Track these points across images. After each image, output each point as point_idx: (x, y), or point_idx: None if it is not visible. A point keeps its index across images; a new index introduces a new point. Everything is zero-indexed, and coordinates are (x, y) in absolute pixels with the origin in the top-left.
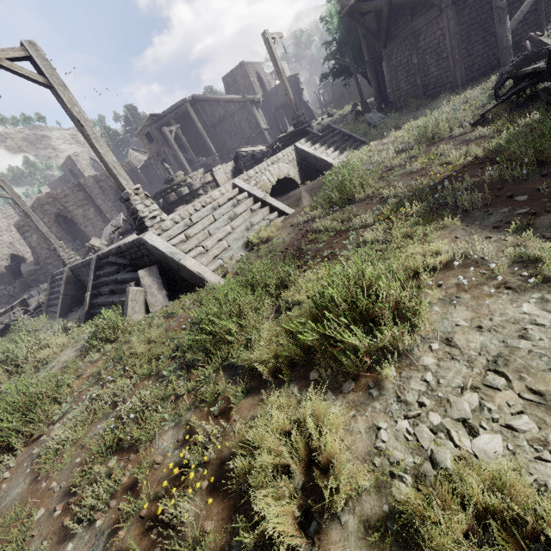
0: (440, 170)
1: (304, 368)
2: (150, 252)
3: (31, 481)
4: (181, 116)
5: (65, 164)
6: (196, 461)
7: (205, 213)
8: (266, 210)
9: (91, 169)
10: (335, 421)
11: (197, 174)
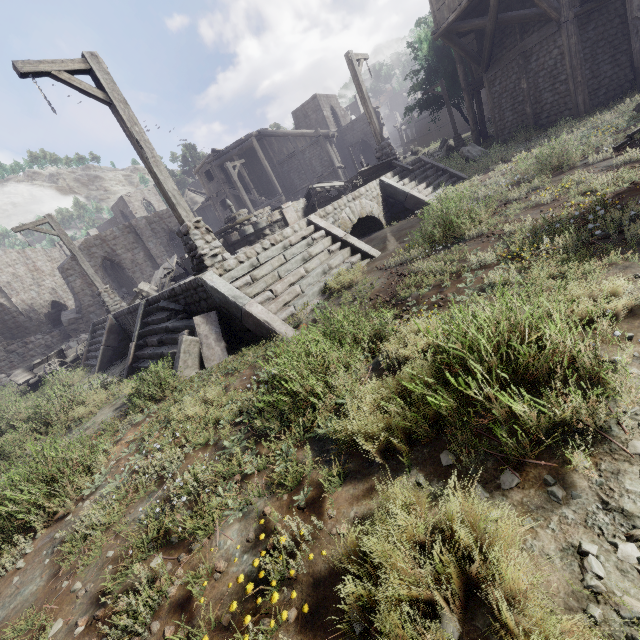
0: (581, 200)
1: (428, 447)
2: (208, 295)
3: (49, 577)
4: (245, 153)
5: (117, 206)
6: (278, 574)
7: (274, 253)
8: (347, 251)
9: (144, 211)
10: (509, 535)
11: (263, 212)
